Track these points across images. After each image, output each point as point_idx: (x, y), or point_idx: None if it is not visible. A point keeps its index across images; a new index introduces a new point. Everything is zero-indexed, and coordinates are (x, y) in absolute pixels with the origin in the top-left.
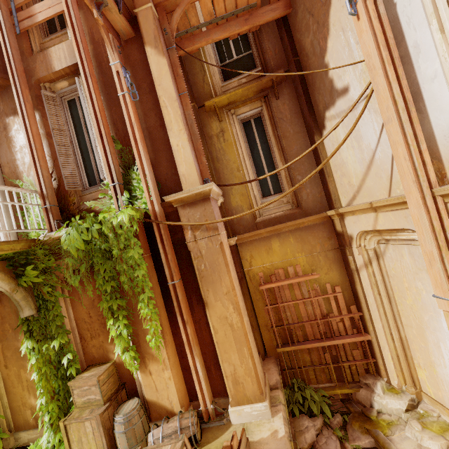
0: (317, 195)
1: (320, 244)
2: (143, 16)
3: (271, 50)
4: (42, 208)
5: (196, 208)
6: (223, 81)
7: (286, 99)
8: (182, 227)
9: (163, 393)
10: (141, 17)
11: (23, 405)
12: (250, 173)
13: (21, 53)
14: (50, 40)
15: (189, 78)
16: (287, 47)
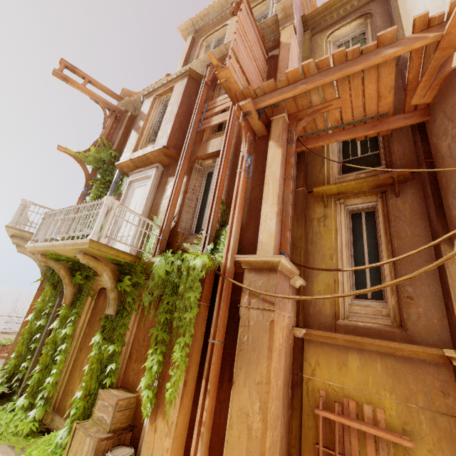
0: (434, 321)
1: (425, 395)
2: (276, 122)
3: (399, 151)
4: (157, 238)
5: (261, 275)
6: (341, 173)
7: (409, 198)
8: (242, 289)
9: None
10: (274, 122)
11: (71, 391)
12: (345, 265)
13: (195, 142)
14: (214, 135)
15: (307, 168)
16: (419, 149)
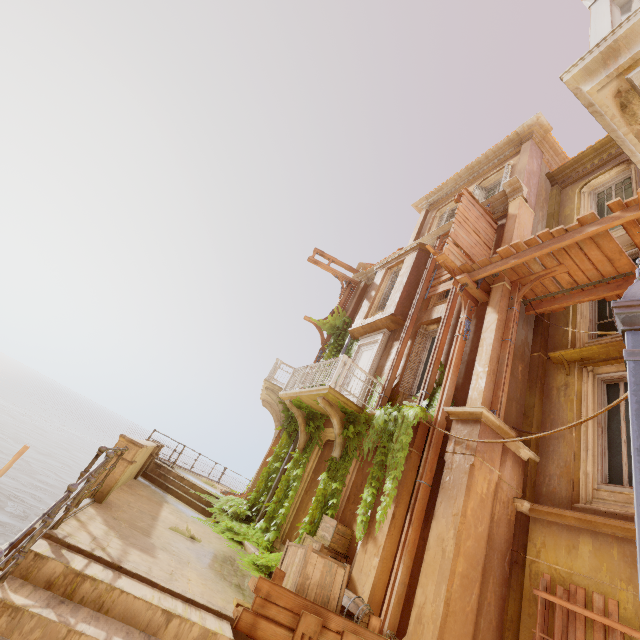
0: None
1: None
2: (495, 289)
3: None
4: (379, 395)
5: (466, 426)
6: (594, 337)
7: None
8: (449, 438)
9: (364, 577)
10: (493, 290)
11: (296, 526)
12: (590, 442)
13: (421, 309)
14: (441, 302)
15: (548, 331)
16: None
